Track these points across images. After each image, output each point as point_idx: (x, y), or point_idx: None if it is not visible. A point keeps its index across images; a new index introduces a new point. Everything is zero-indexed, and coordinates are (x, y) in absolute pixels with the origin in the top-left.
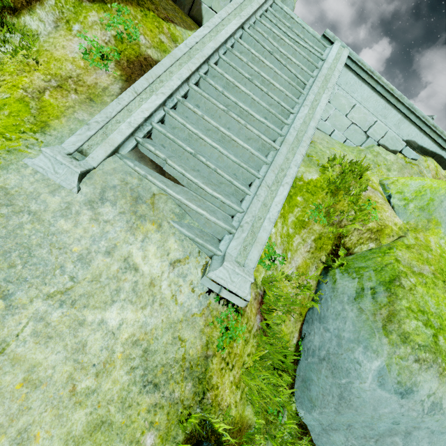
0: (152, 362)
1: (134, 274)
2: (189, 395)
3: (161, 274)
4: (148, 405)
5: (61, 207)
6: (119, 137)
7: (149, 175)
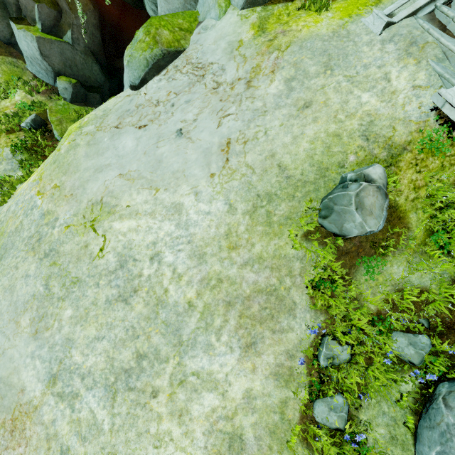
0: (372, 128)
1: (387, 83)
2: (381, 158)
3: (403, 89)
4: (359, 144)
5: (368, 41)
6: (423, 2)
7: (431, 29)
